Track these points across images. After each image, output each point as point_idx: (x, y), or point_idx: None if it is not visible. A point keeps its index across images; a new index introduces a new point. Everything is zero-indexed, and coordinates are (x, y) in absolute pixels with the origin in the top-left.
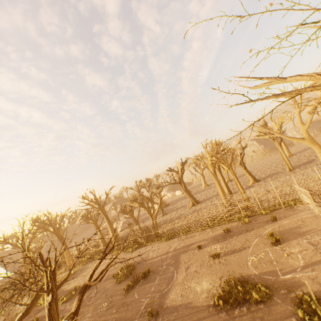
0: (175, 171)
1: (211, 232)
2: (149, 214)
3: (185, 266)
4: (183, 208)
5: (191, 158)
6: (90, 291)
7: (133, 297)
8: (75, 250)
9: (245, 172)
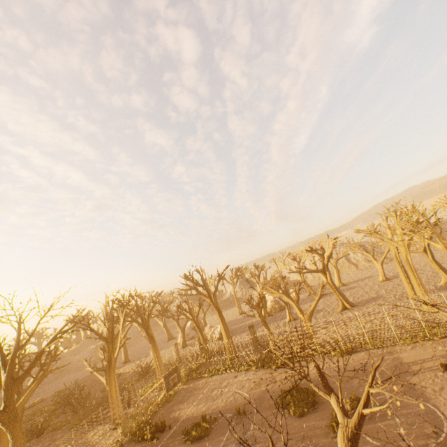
0: (318, 254)
1: (440, 346)
2: (299, 311)
3: (442, 396)
4: (323, 312)
5: (366, 231)
6: (241, 425)
7: (365, 442)
8: (153, 360)
9: (431, 264)
